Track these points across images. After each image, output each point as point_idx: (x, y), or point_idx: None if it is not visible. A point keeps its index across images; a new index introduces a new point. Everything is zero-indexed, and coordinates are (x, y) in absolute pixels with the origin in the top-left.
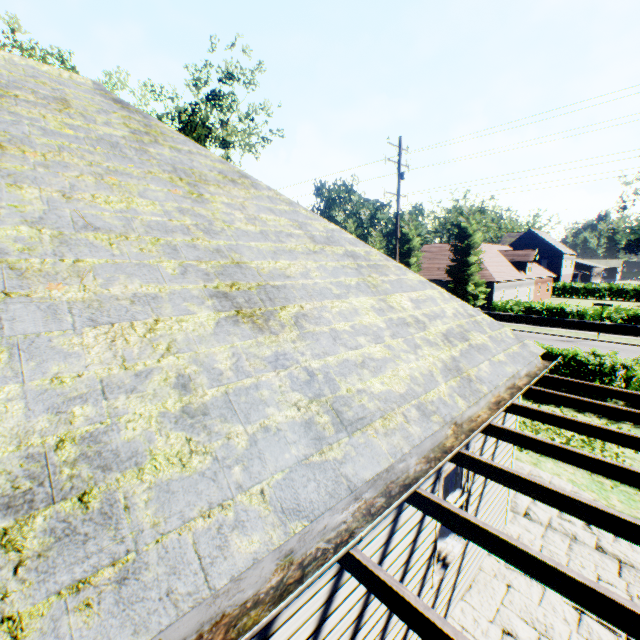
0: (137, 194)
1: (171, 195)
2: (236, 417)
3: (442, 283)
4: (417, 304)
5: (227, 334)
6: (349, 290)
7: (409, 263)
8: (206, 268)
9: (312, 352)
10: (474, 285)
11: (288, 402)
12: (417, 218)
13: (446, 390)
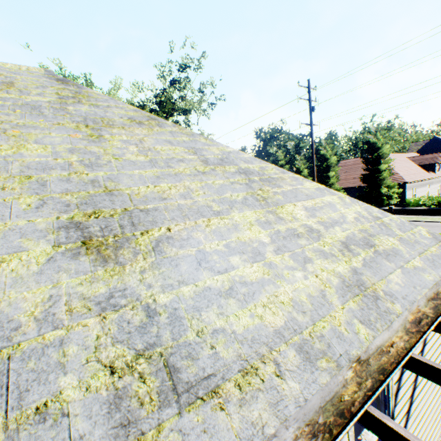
0: (33, 141)
1: (69, 139)
2: (2, 399)
3: (358, 189)
4: (312, 212)
5: (56, 271)
6: (233, 205)
7: (328, 176)
8: (70, 199)
9: (163, 282)
10: (386, 187)
11: (100, 362)
12: (332, 142)
13: (343, 316)
